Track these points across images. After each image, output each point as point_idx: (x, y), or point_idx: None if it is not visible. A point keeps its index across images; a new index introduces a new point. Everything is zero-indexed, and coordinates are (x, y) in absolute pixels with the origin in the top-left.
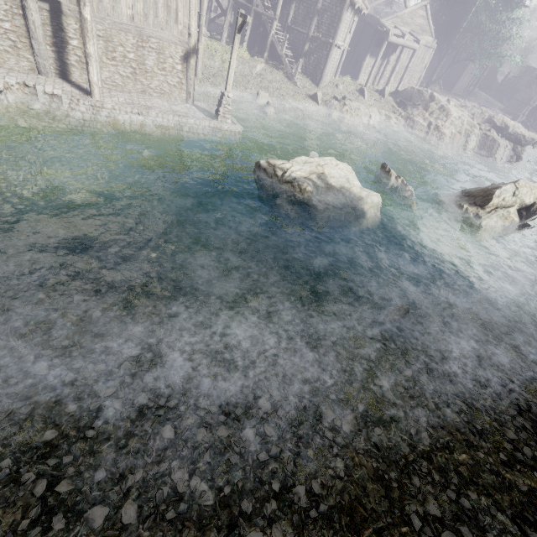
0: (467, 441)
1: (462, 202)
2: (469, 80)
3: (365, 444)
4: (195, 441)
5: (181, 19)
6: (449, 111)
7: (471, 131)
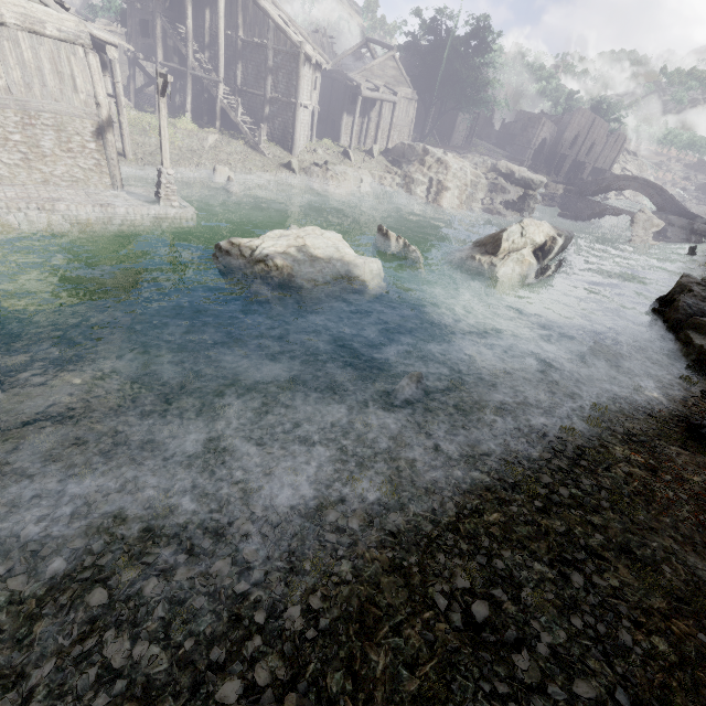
0: (499, 499)
1: (474, 253)
2: (464, 130)
3: (378, 535)
4: (140, 598)
5: (82, 87)
6: (447, 163)
7: (477, 182)
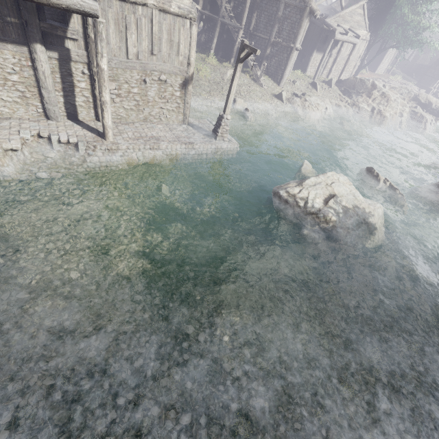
0: None
1: None
2: (389, 61)
3: None
4: None
5: (182, 51)
6: (389, 97)
7: (403, 110)
